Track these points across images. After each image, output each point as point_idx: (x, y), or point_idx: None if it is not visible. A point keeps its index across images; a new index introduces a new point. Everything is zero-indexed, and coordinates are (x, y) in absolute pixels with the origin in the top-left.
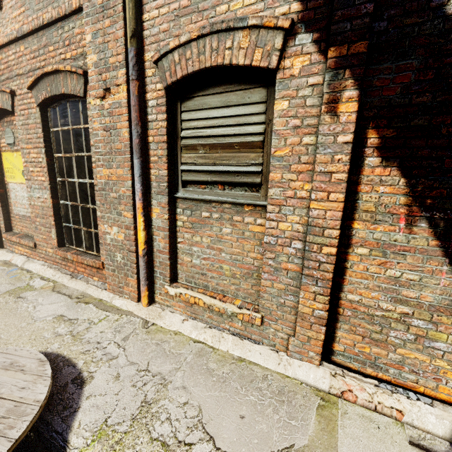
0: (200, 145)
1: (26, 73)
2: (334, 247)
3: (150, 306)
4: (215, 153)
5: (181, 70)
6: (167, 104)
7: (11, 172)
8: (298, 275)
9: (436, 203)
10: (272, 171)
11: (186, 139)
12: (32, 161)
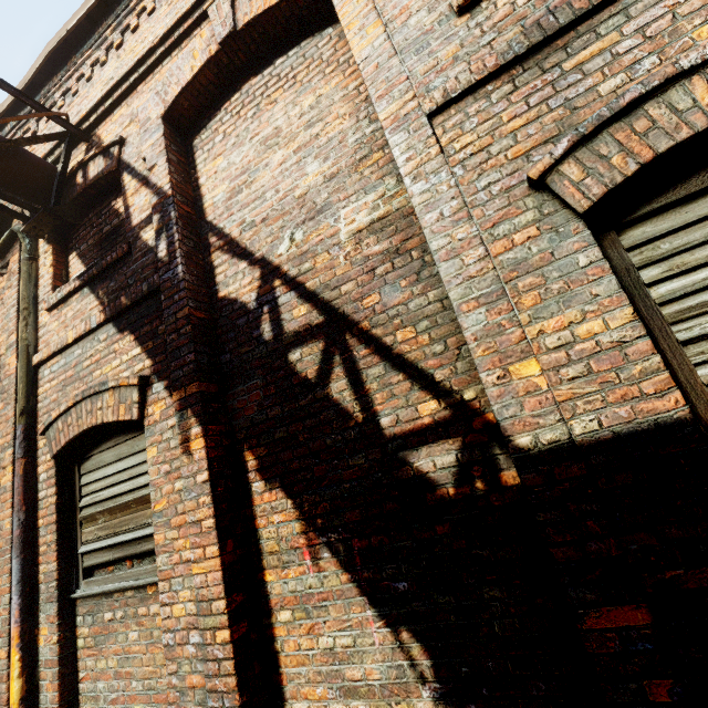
0: (98, 512)
1: None
2: (226, 628)
3: None
4: (114, 519)
5: (65, 436)
6: (59, 473)
7: None
8: (206, 693)
9: (326, 521)
10: (156, 533)
11: (86, 508)
12: None
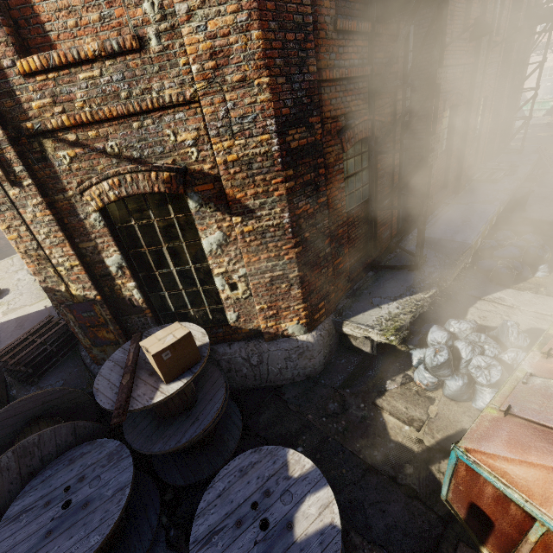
0: None
1: None
2: None
3: None
4: None
5: None
6: None
7: None
8: None
9: None
10: None
11: None
12: None
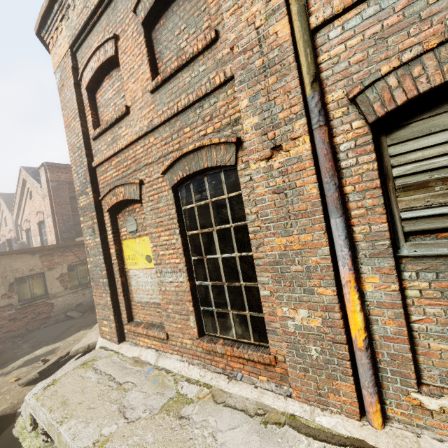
0: (436, 179)
1: (156, 160)
2: None
3: (385, 426)
4: None
5: (404, 93)
6: (373, 141)
7: (133, 259)
8: None
9: None
10: None
11: (402, 178)
12: (163, 244)
